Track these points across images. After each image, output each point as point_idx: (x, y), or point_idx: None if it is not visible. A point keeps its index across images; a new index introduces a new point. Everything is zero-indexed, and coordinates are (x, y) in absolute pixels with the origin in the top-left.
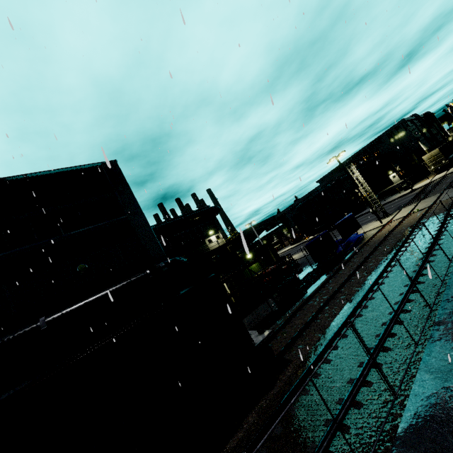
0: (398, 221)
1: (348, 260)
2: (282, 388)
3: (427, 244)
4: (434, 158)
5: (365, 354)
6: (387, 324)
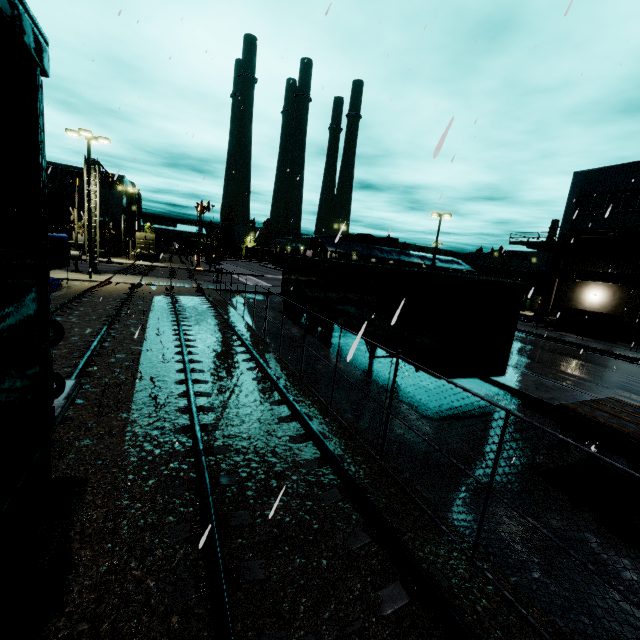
0: (127, 286)
1: (66, 304)
2: (126, 554)
3: (214, 319)
4: (147, 242)
5: (284, 426)
6: (284, 388)
